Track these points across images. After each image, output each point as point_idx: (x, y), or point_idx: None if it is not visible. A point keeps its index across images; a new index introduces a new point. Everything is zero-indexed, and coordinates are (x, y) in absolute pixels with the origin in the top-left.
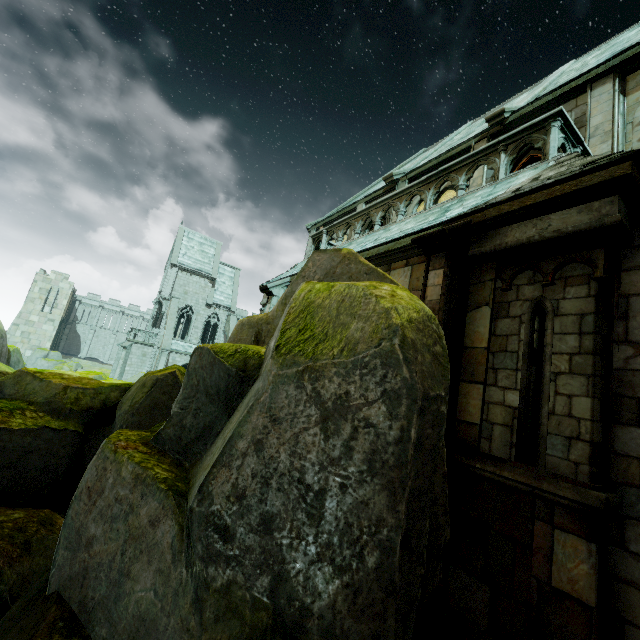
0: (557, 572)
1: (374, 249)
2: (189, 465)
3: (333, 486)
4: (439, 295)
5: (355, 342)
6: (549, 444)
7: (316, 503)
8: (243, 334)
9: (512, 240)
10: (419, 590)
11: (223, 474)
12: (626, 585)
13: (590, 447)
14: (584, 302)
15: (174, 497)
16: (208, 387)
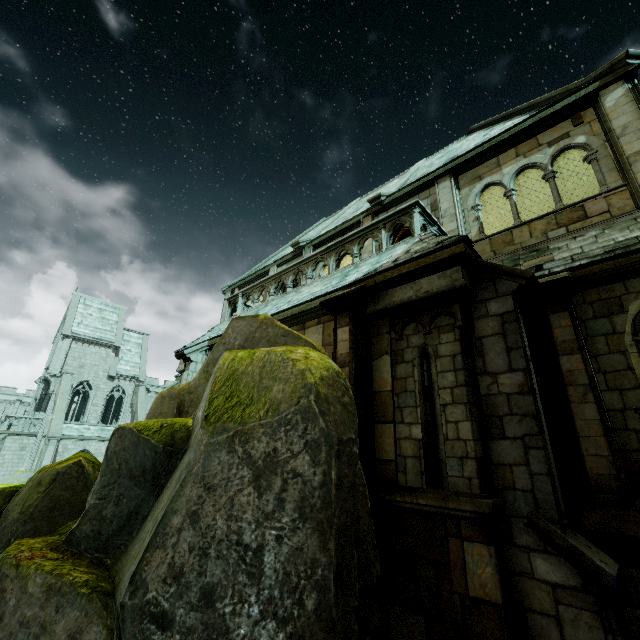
0: (471, 581)
1: (288, 311)
2: (111, 561)
3: (270, 540)
4: (348, 349)
5: (278, 403)
6: (448, 466)
7: (255, 561)
8: (164, 407)
9: (397, 300)
10: (356, 623)
11: (157, 556)
12: (520, 576)
13: (476, 462)
14: (453, 345)
15: (99, 598)
16: (132, 469)
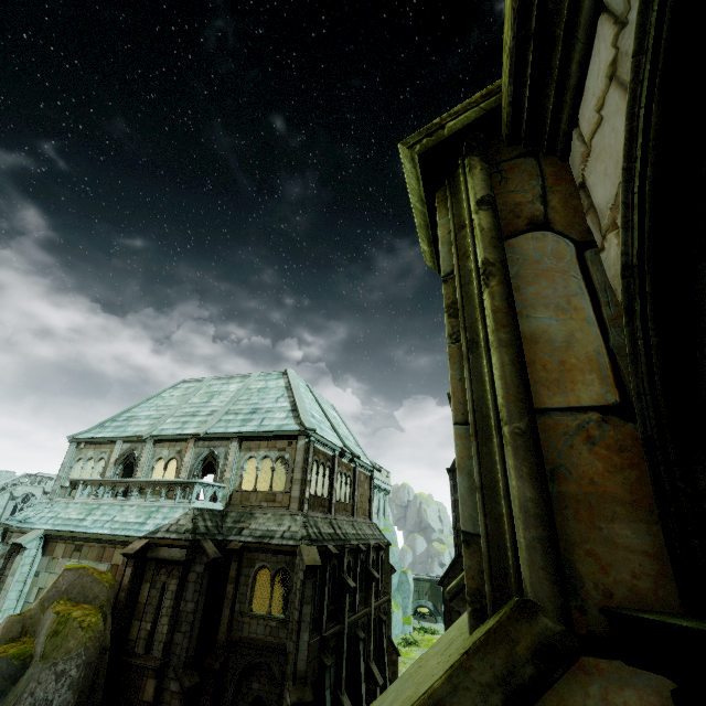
0: (146, 694)
1: (108, 535)
2: None
3: (57, 697)
4: (128, 581)
5: (71, 650)
6: (155, 645)
7: (51, 704)
8: (14, 627)
9: (161, 555)
10: None
11: None
12: (165, 689)
13: (164, 644)
14: (175, 586)
15: None
16: (5, 674)
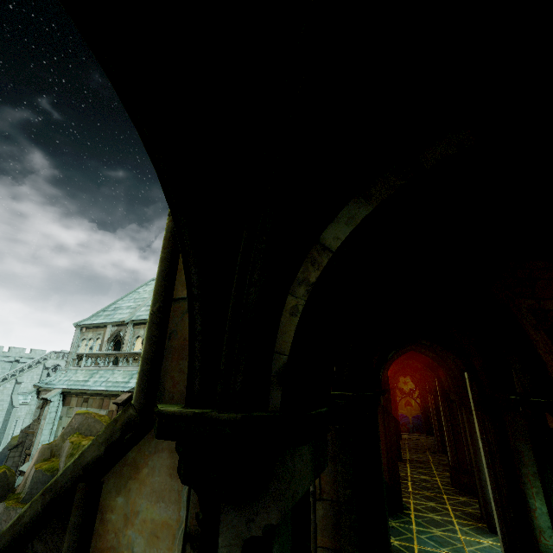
0: None
1: (104, 391)
2: None
3: None
4: None
5: None
6: None
7: None
8: (46, 452)
9: None
10: None
11: None
12: None
13: None
14: None
15: None
16: (42, 481)
